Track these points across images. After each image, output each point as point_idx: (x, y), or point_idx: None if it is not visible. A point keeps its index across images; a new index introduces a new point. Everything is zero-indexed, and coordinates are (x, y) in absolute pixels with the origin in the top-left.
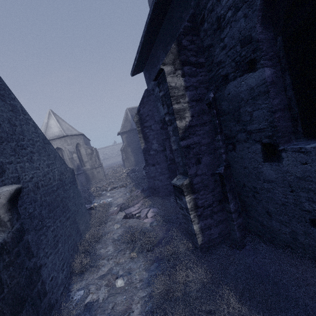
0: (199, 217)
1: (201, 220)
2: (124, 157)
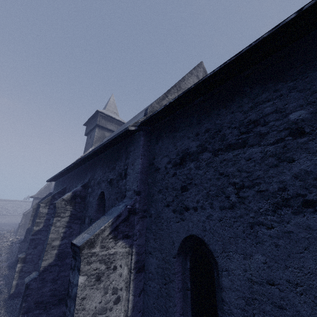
0: (19, 277)
1: (20, 279)
2: (22, 222)
